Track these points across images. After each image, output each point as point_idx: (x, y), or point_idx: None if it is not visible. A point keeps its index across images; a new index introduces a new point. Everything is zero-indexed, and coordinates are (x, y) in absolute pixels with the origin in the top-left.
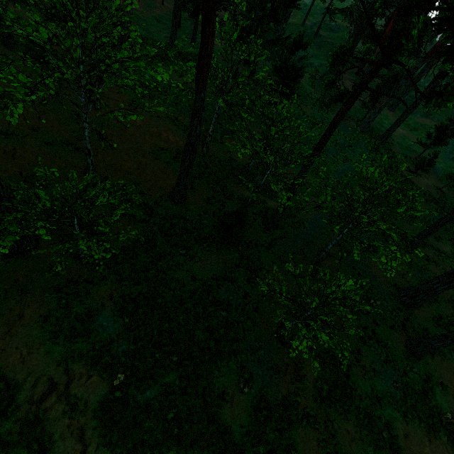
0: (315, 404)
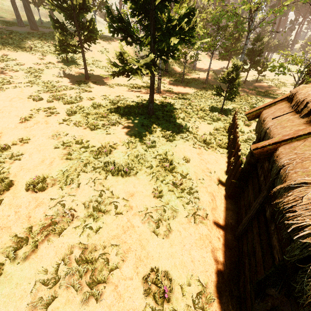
0: None
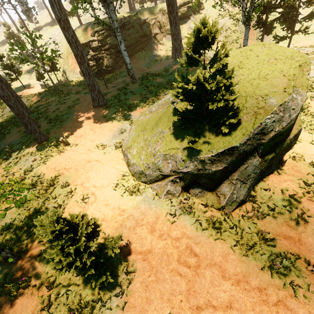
0: None
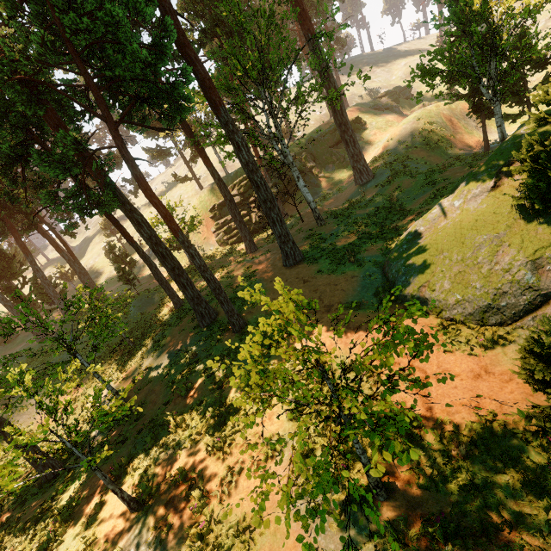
0: (223, 463)
